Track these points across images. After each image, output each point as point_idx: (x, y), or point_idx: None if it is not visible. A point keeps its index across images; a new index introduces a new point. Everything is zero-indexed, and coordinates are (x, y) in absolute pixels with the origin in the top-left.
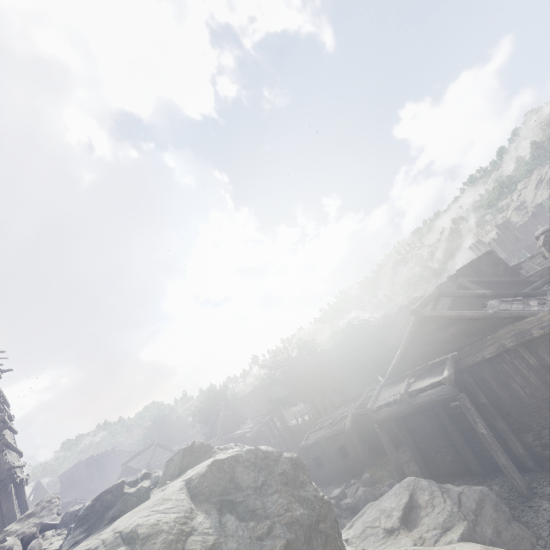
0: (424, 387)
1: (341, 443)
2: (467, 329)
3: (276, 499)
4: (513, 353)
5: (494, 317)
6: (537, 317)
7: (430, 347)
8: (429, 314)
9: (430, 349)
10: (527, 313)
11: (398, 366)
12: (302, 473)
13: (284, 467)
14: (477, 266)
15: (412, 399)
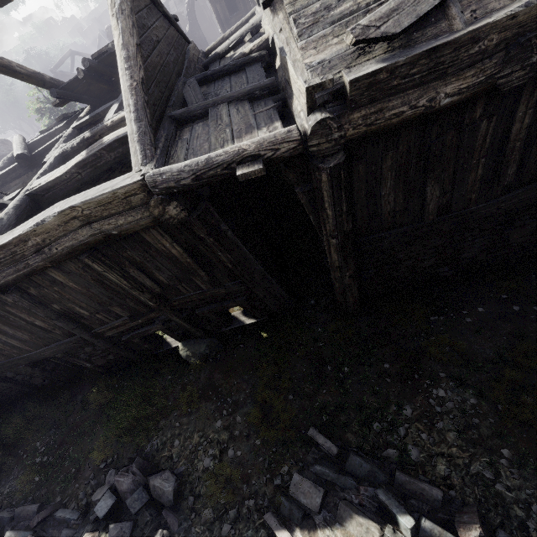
0: None
1: None
2: None
3: (3, 147)
4: None
5: None
6: None
7: None
8: (60, 74)
9: None
10: None
11: None
12: (11, 143)
13: (3, 141)
14: None
15: None
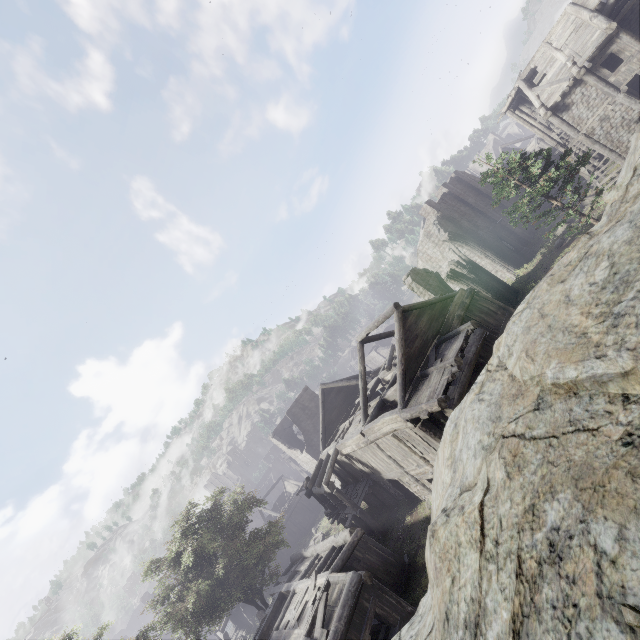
0: (462, 343)
1: (372, 613)
2: (434, 314)
3: None
4: (466, 320)
5: (442, 299)
6: (459, 294)
7: (420, 339)
8: (407, 306)
9: (421, 341)
10: (454, 293)
11: (405, 373)
12: None
13: None
14: (302, 403)
15: (464, 359)
